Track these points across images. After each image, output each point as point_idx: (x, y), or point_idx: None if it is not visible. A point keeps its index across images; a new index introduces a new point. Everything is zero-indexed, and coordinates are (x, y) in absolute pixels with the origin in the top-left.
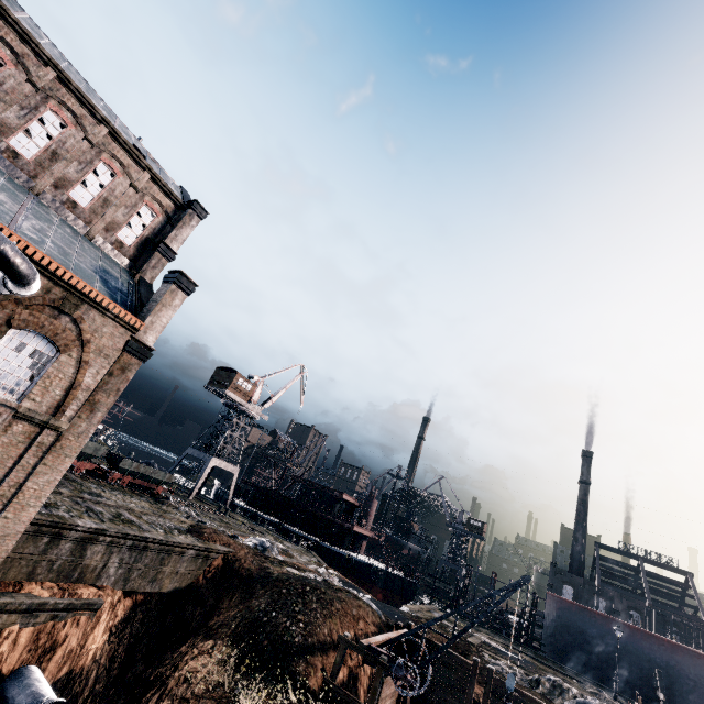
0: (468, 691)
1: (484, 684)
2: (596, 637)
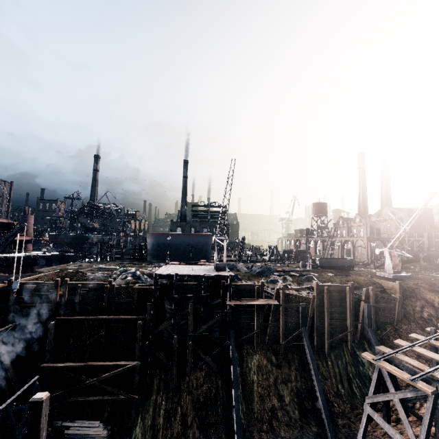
0: (53, 296)
1: (63, 289)
2: (169, 244)
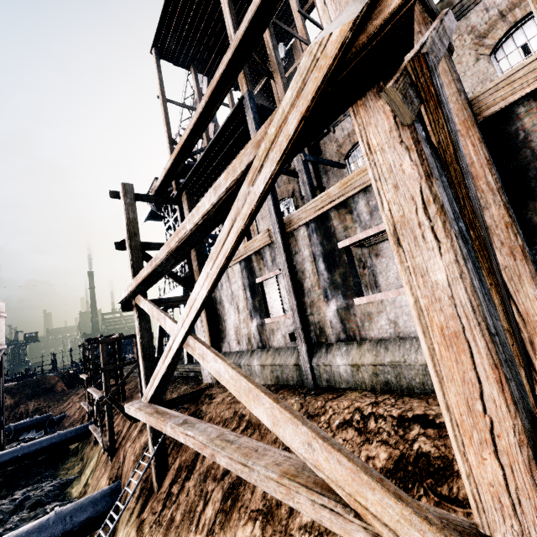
0: None
1: None
2: None
